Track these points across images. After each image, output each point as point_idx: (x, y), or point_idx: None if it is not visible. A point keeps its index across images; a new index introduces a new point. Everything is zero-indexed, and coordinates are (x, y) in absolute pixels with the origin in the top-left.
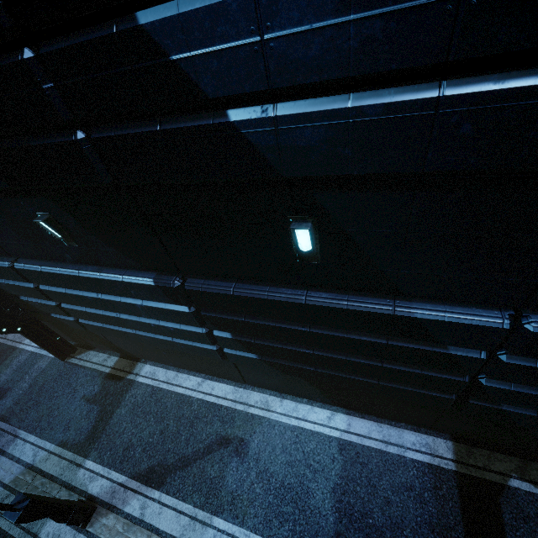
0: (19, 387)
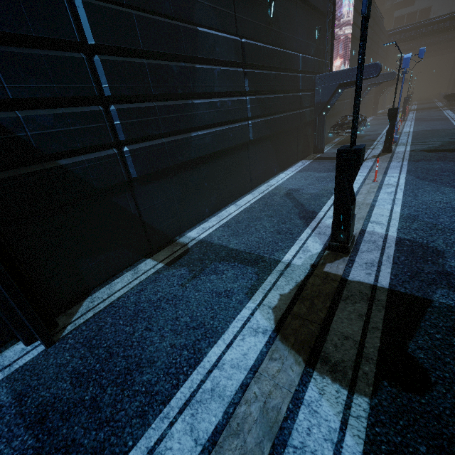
0: None
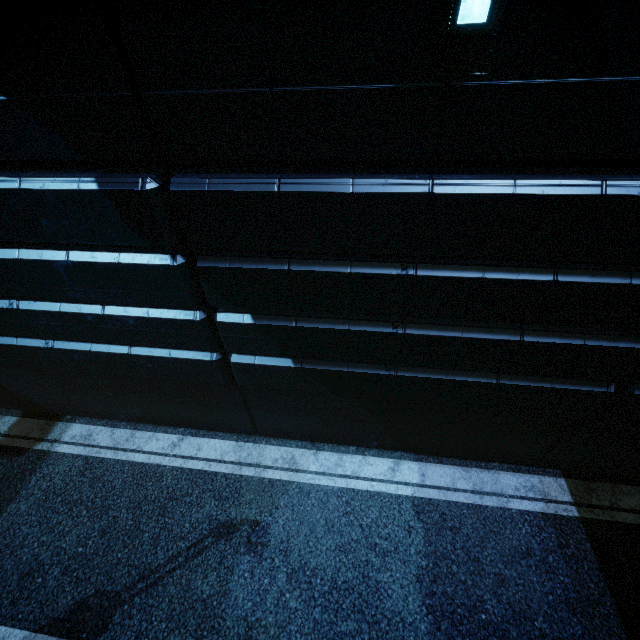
0: None
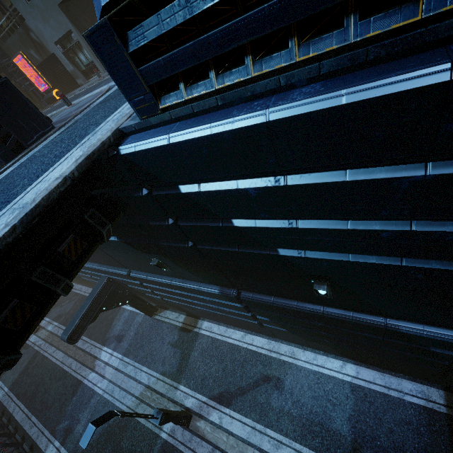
0: (129, 335)
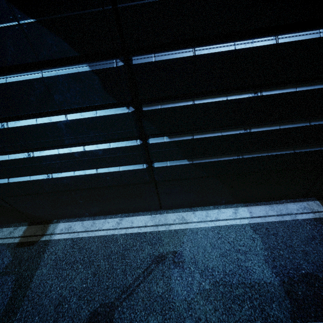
0: None
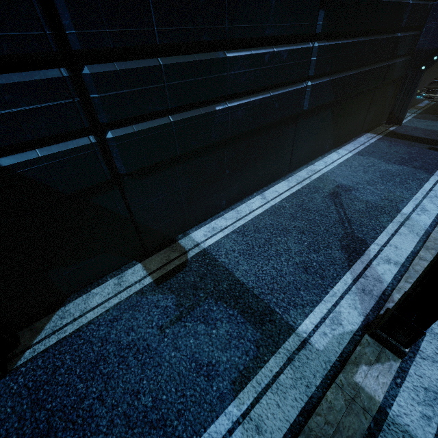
0: None
